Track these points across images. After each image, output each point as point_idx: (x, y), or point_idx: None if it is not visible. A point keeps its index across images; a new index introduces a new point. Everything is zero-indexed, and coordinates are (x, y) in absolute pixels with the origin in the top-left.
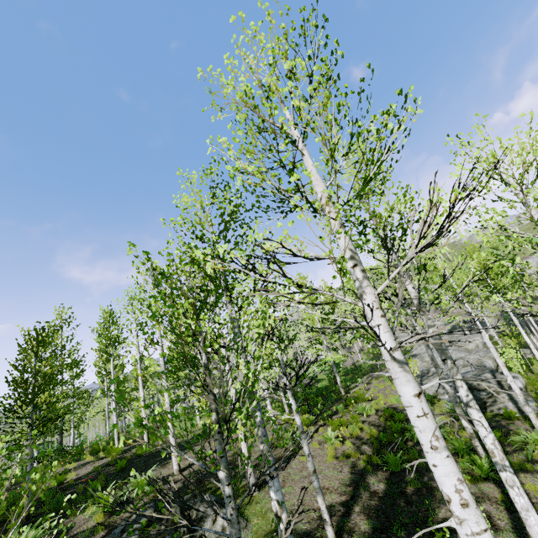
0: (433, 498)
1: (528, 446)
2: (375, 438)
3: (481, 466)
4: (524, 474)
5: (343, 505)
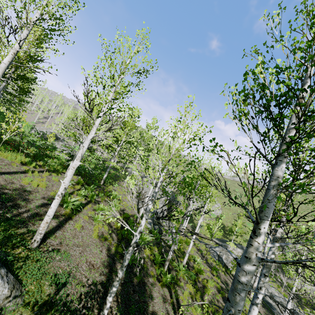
0: (146, 291)
1: (177, 269)
2: (118, 230)
3: (167, 278)
4: (177, 286)
5: (102, 286)
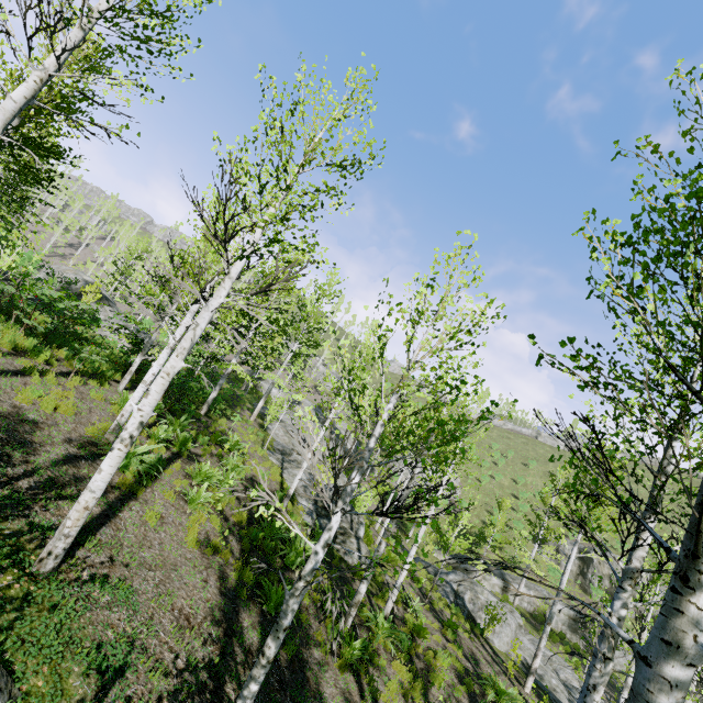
0: (307, 684)
1: (372, 626)
2: (242, 527)
3: (354, 649)
4: (373, 669)
5: (210, 672)
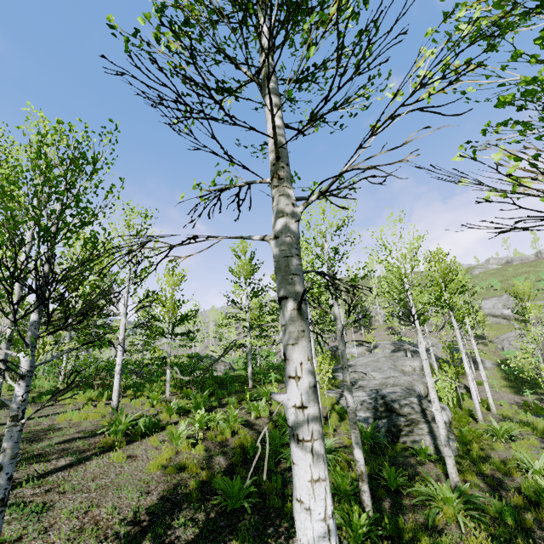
0: None
1: (433, 503)
2: (244, 448)
3: (356, 527)
4: None
5: None
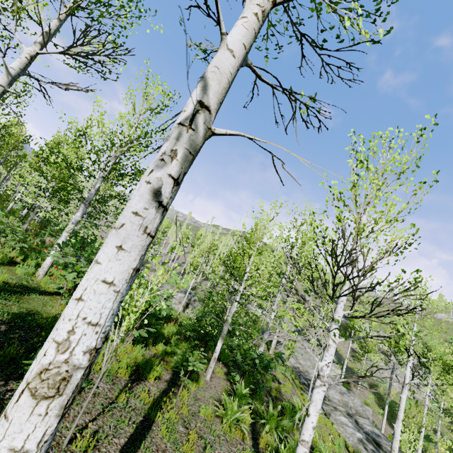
0: None
1: None
2: None
3: None
4: None
5: None
